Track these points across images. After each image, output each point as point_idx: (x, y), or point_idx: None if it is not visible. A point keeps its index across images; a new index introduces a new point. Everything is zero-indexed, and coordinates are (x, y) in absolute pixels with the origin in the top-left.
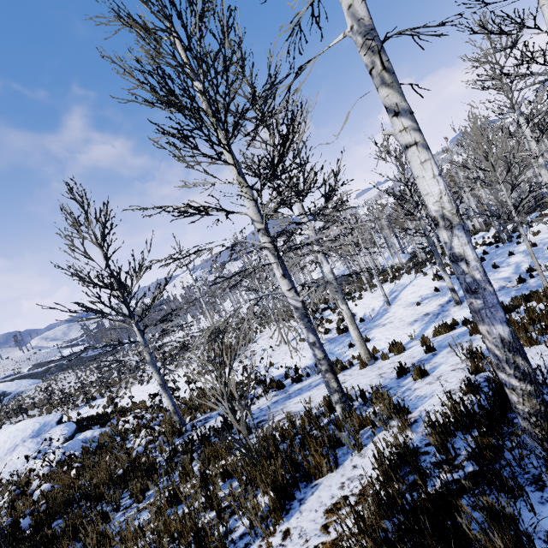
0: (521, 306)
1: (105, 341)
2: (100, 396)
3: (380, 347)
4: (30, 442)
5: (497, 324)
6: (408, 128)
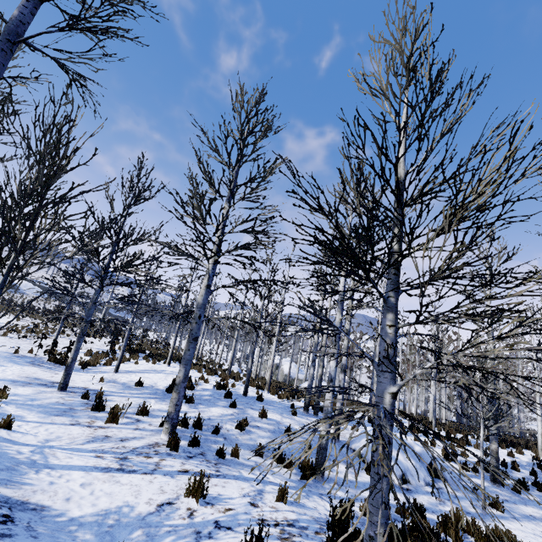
0: None
1: None
2: None
3: None
4: None
5: None
6: None
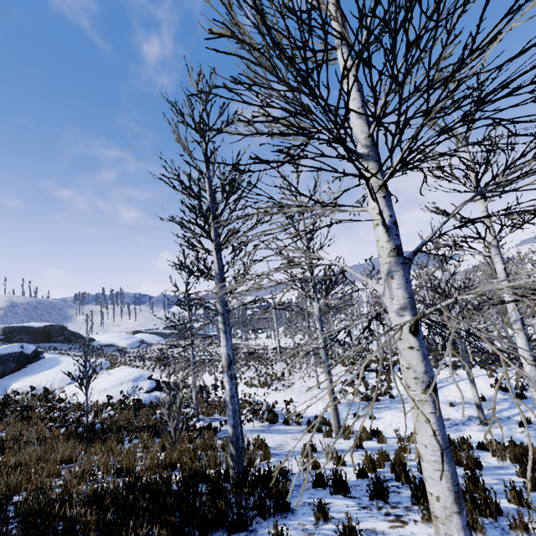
0: (489, 452)
1: (173, 340)
2: (184, 369)
3: (375, 429)
4: (131, 383)
5: (229, 426)
6: (219, 321)
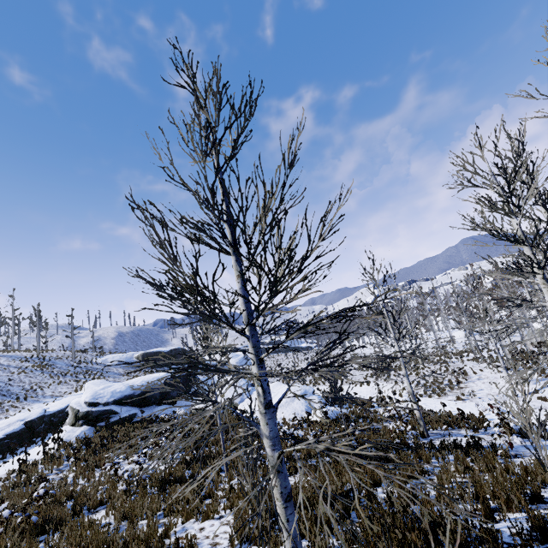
0: None
1: (375, 351)
2: (322, 383)
3: None
4: (301, 399)
5: None
6: None
